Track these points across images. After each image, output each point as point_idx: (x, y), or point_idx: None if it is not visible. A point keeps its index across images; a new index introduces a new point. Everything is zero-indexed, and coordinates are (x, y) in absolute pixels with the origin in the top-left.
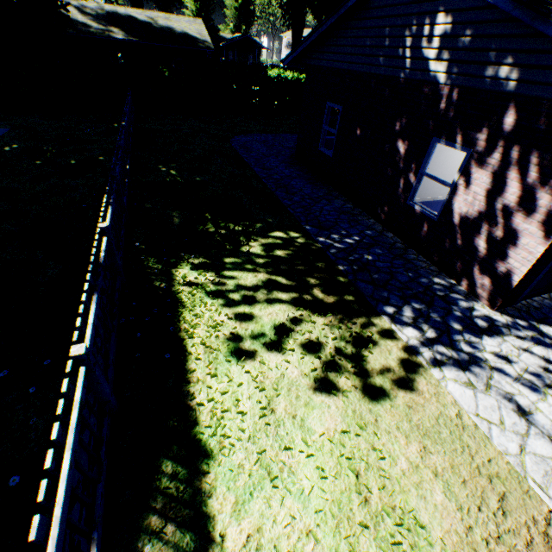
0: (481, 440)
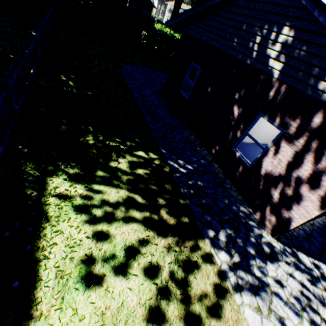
0: None
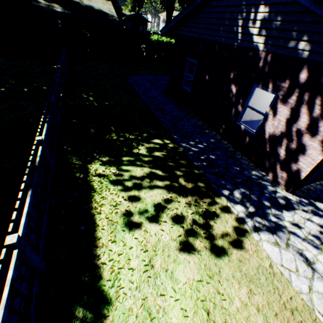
0: (285, 283)
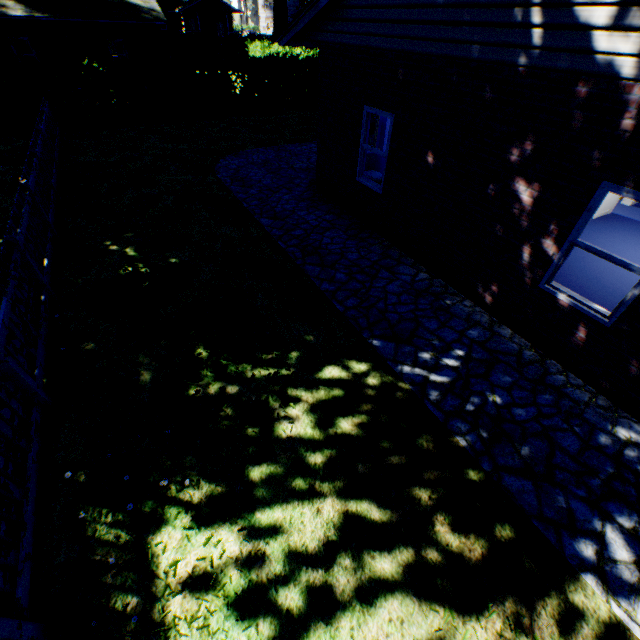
0: None
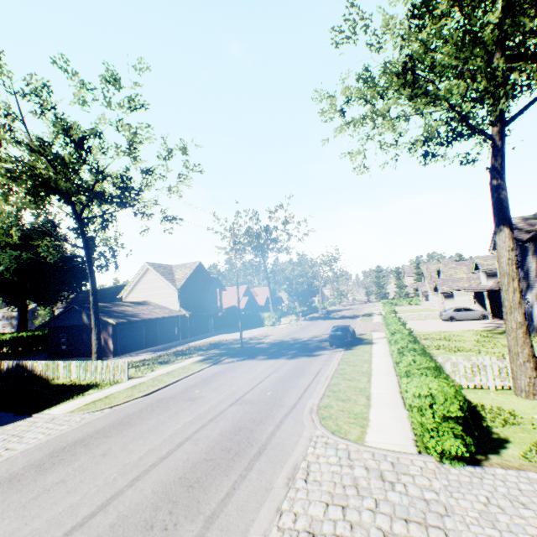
0: None
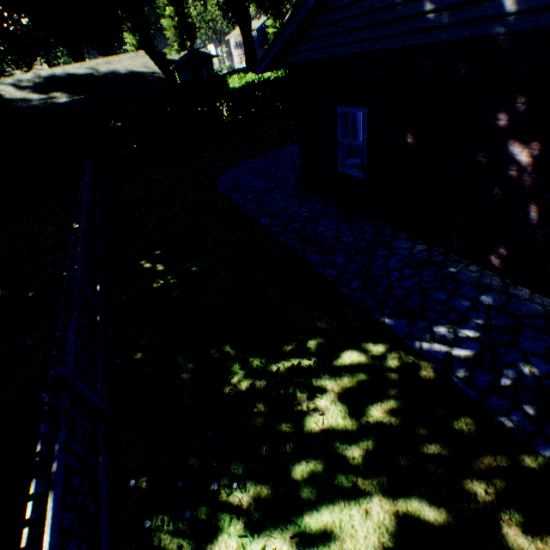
0: None
